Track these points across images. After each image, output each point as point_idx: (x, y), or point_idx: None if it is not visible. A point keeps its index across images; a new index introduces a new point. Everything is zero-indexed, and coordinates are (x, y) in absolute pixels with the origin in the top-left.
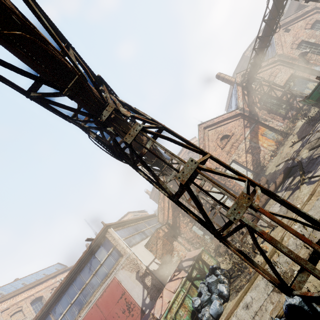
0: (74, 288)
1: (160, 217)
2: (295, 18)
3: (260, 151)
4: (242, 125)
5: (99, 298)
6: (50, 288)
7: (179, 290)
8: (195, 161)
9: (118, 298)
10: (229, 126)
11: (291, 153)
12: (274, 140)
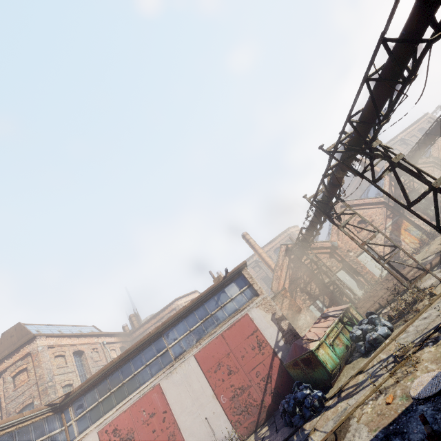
0: (196, 316)
1: (274, 285)
2: None
3: (401, 245)
4: (384, 215)
5: (227, 330)
6: (91, 346)
7: (333, 326)
8: None
9: (248, 334)
10: (369, 211)
11: None
12: (417, 238)
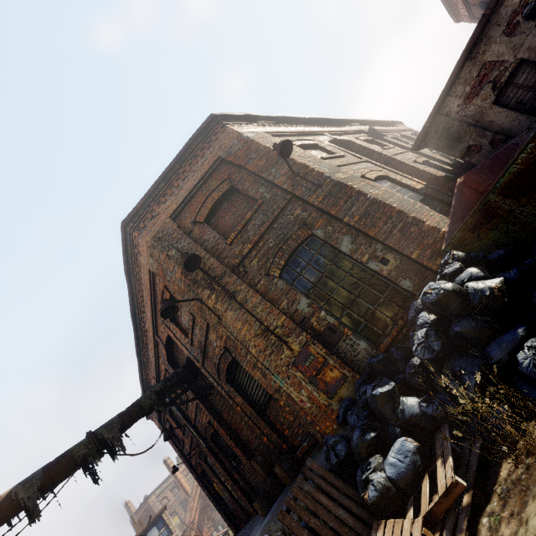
0: None
1: (187, 518)
2: None
3: None
4: None
5: None
6: None
7: None
8: None
9: None
10: None
11: None
12: None
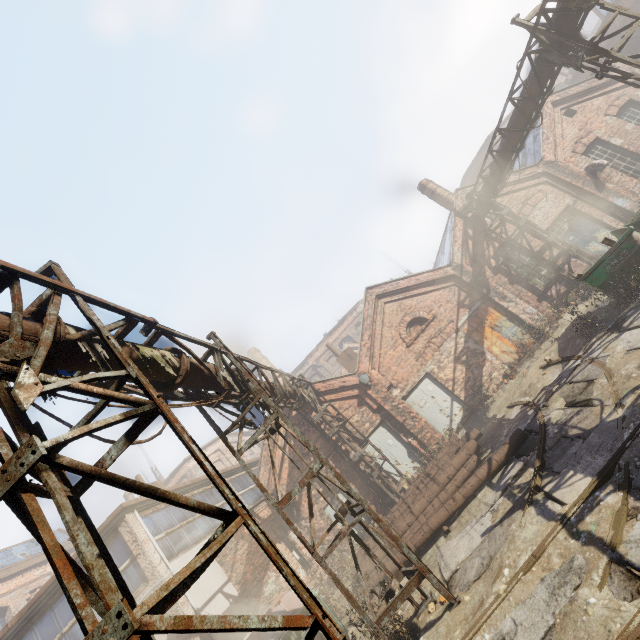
0: None
1: (263, 477)
2: (588, 89)
3: (485, 361)
4: (454, 301)
5: None
6: (28, 588)
7: None
8: (127, 620)
9: None
10: (428, 299)
11: (538, 390)
12: (515, 343)
